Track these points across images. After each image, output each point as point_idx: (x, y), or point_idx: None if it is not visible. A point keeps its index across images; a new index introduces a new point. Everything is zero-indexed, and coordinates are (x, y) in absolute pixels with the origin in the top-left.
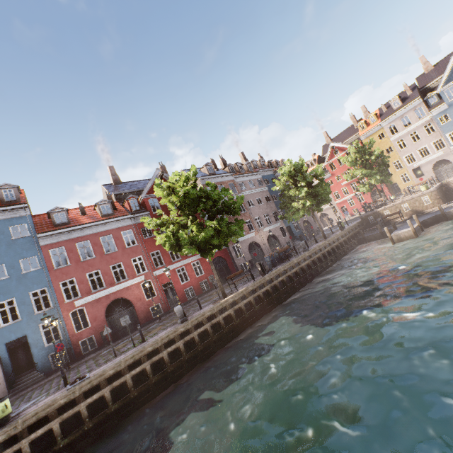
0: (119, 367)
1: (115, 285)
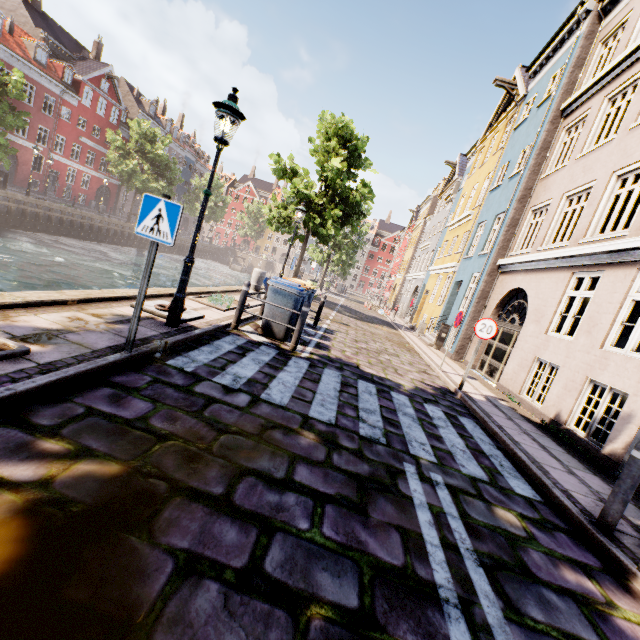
0: (74, 212)
1: (14, 135)
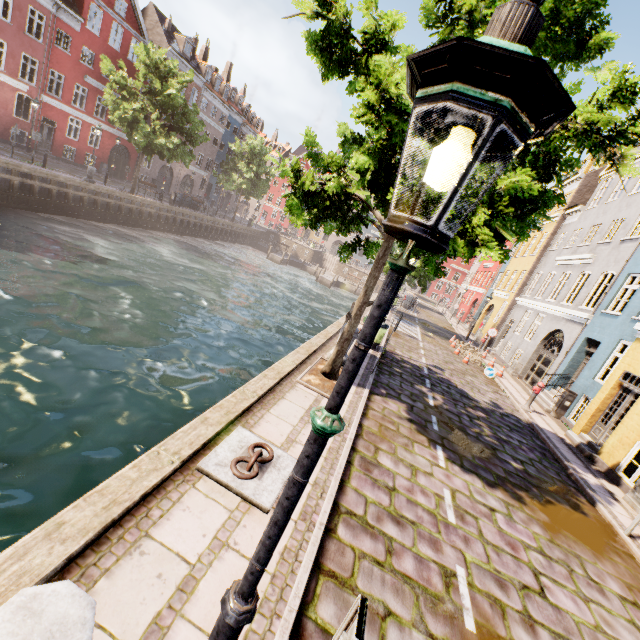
0: (34, 173)
1: None
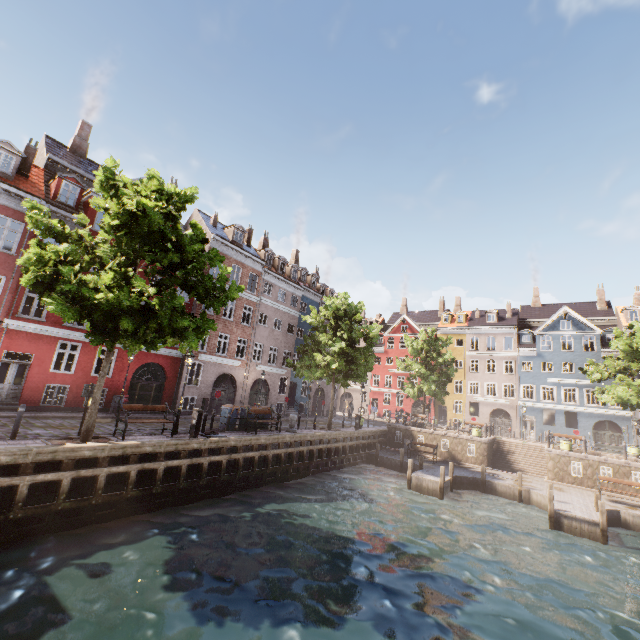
0: None
1: None
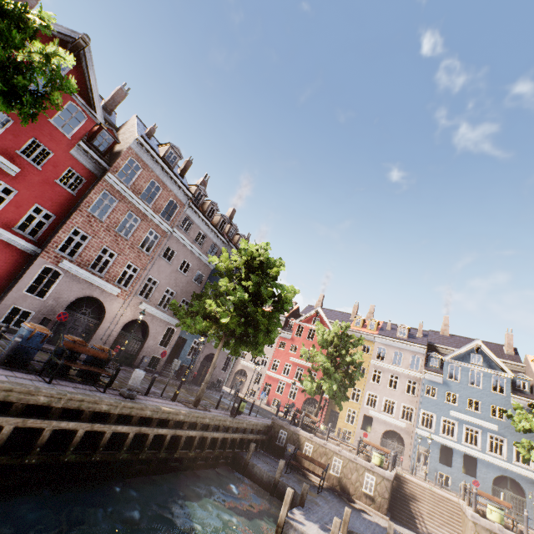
0: None
1: None
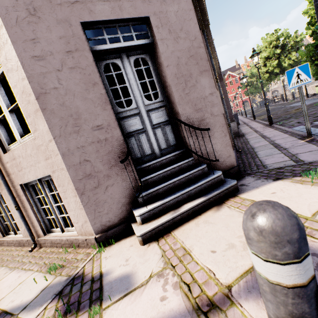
0: None
1: None
